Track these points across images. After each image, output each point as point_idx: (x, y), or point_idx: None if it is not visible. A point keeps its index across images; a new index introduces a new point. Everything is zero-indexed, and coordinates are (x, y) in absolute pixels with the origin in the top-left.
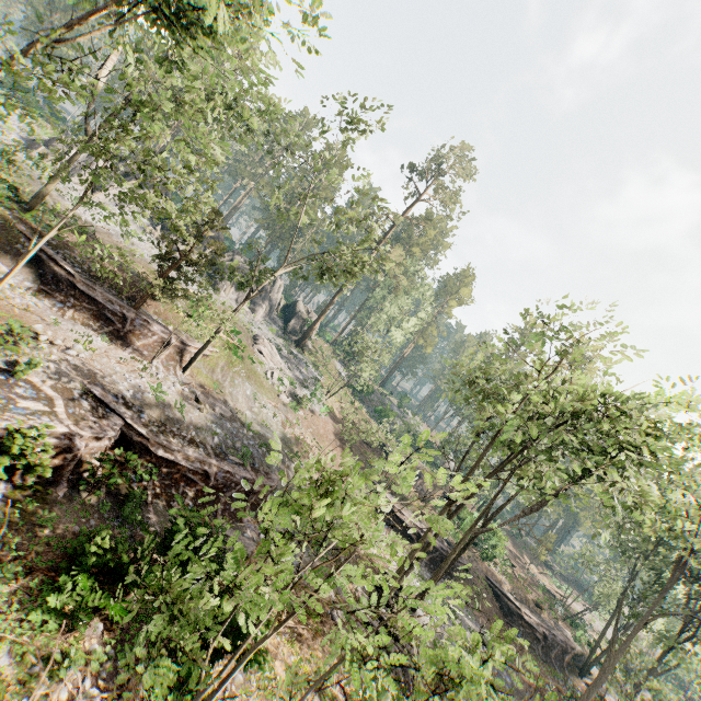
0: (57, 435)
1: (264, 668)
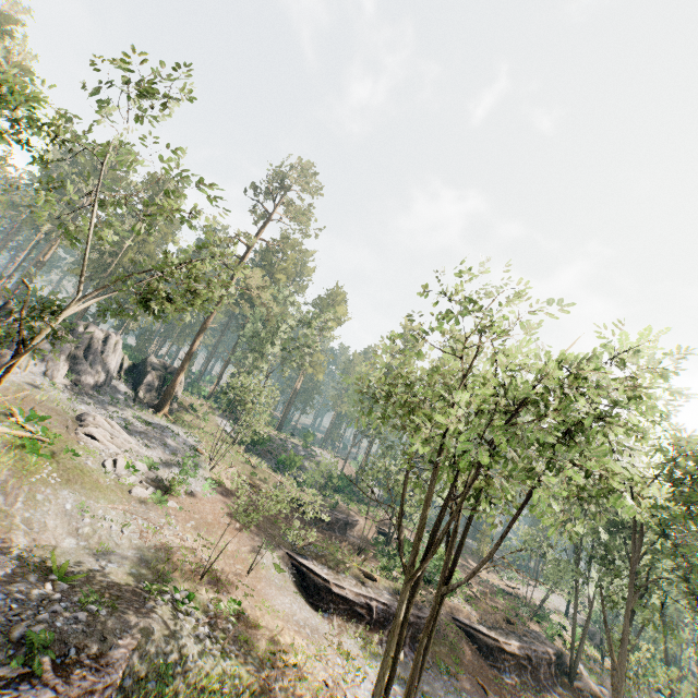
0: None
1: None
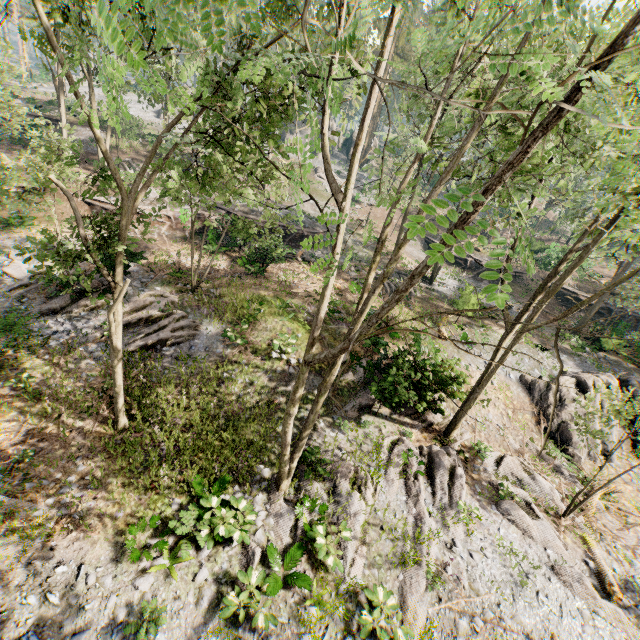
0: (198, 215)
1: (282, 261)
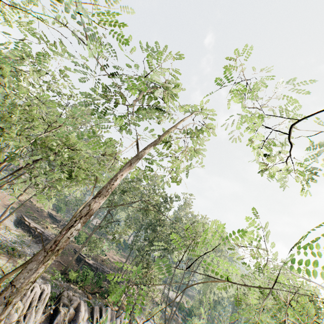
0: None
1: None
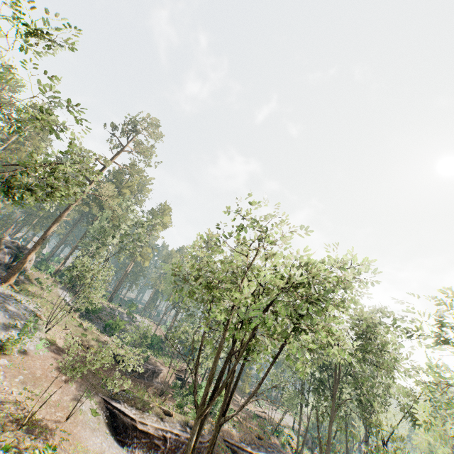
0: None
1: None
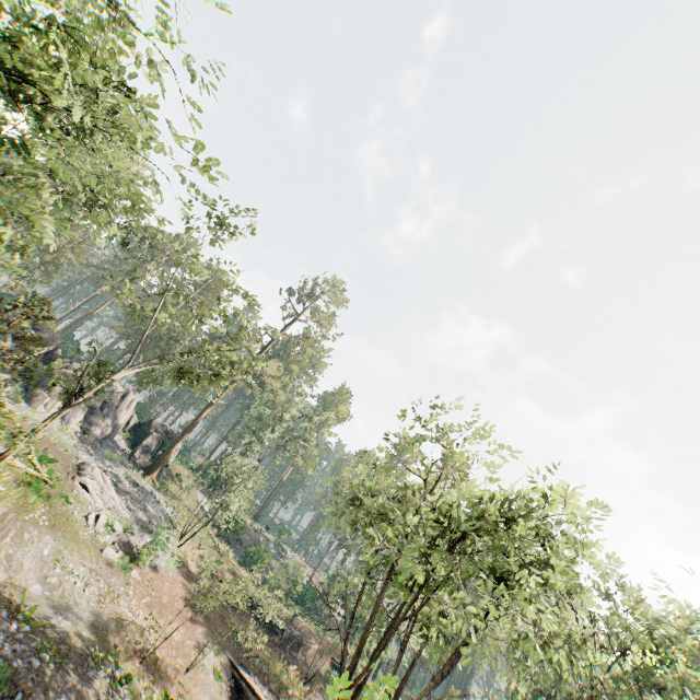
0: None
1: None
